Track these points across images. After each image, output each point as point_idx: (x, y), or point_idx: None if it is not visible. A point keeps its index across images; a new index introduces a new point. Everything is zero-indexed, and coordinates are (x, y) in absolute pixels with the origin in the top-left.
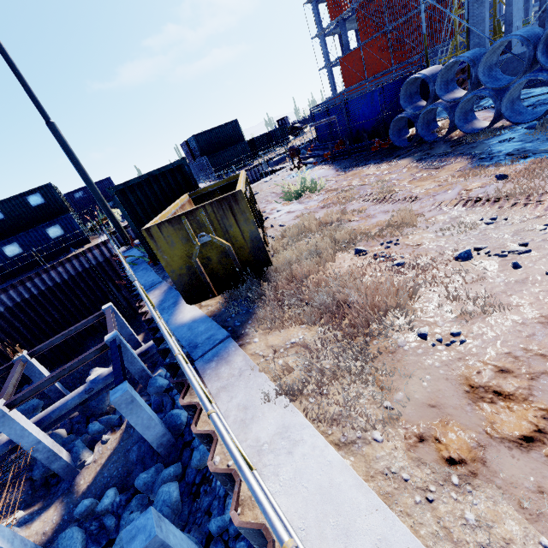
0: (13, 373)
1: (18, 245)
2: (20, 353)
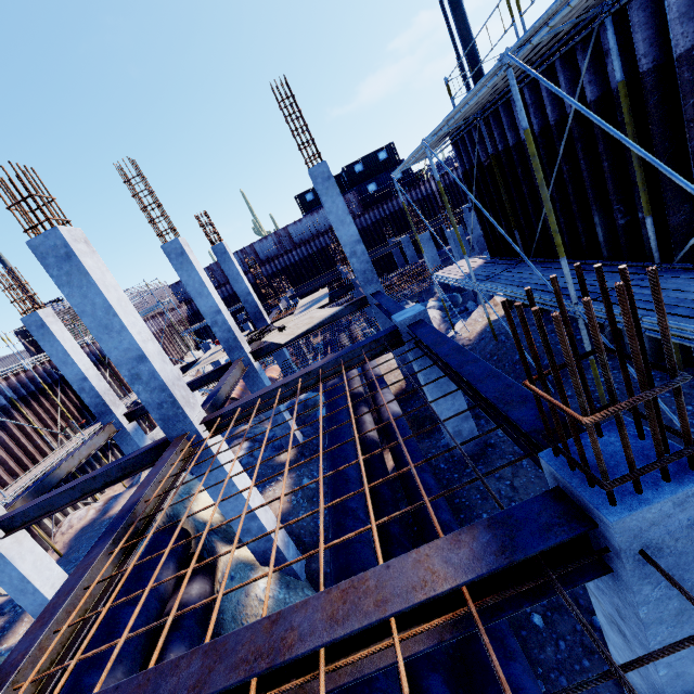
0: (396, 239)
1: (375, 184)
2: (392, 236)
